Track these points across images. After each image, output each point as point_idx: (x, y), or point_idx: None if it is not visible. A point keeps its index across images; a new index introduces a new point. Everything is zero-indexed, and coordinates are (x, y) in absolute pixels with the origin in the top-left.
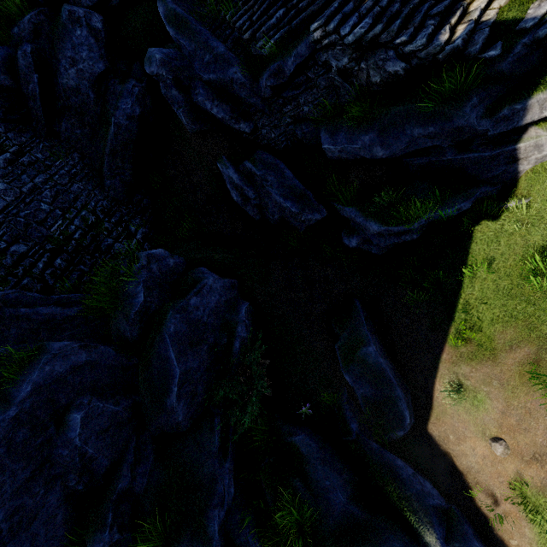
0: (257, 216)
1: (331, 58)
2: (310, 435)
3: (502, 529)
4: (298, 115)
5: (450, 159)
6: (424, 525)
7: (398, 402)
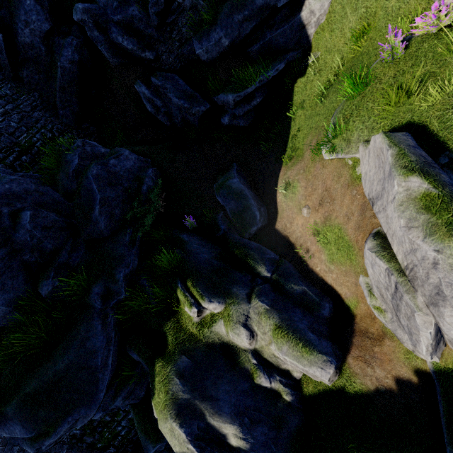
0: (168, 123)
1: None
2: (194, 236)
3: (312, 263)
4: (182, 38)
5: (270, 38)
6: (259, 264)
7: (251, 207)
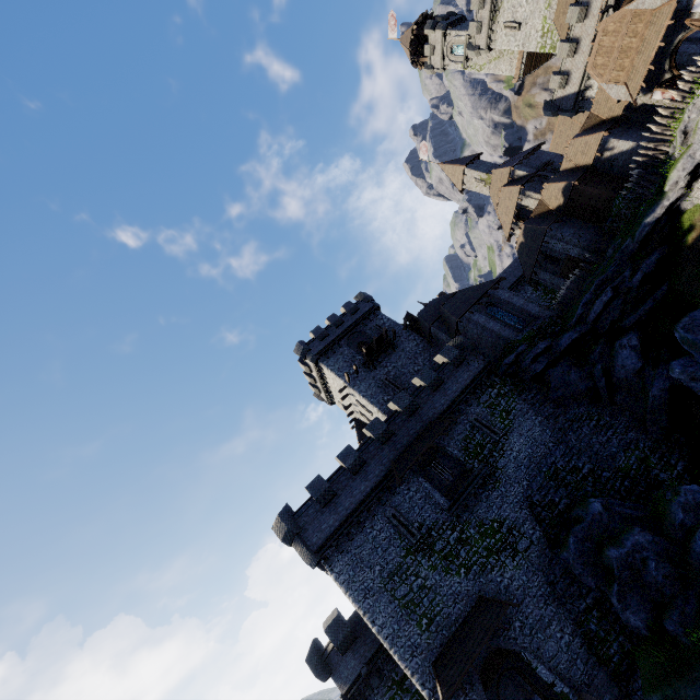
0: None
1: None
2: None
3: None
4: None
5: None
6: None
7: None
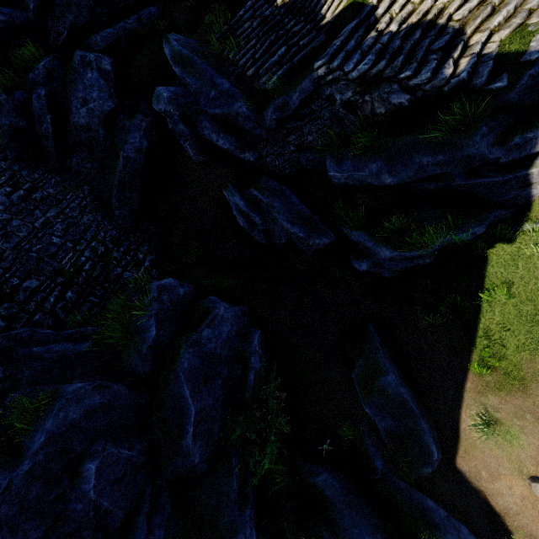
0: (264, 240)
1: (335, 92)
2: (333, 474)
3: None
4: (302, 144)
5: (460, 184)
6: None
7: (424, 436)
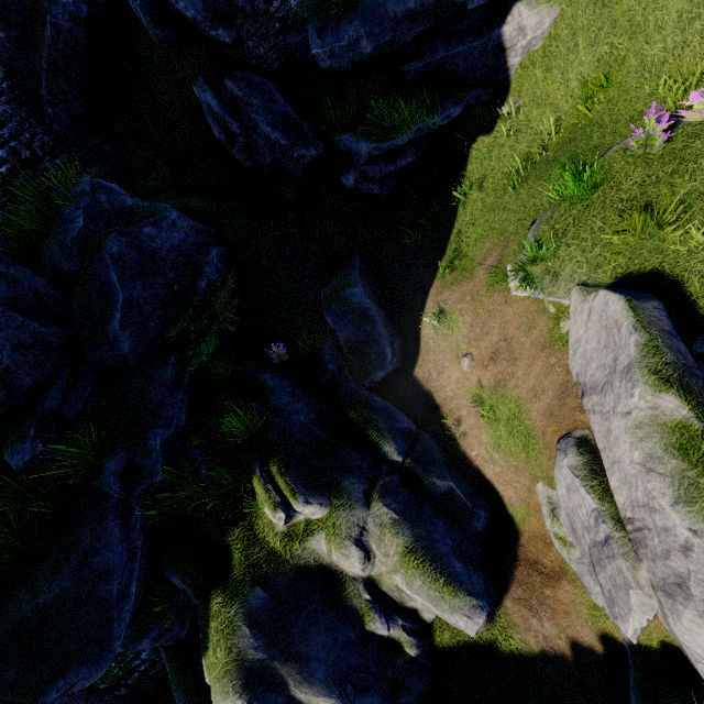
0: (248, 163)
1: None
2: (283, 376)
3: (466, 444)
4: (288, 17)
5: (443, 57)
6: (385, 439)
7: (380, 340)
